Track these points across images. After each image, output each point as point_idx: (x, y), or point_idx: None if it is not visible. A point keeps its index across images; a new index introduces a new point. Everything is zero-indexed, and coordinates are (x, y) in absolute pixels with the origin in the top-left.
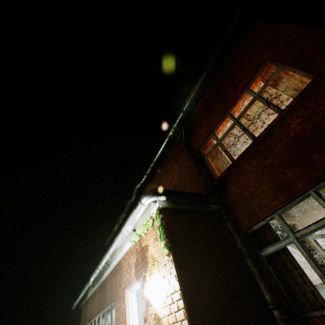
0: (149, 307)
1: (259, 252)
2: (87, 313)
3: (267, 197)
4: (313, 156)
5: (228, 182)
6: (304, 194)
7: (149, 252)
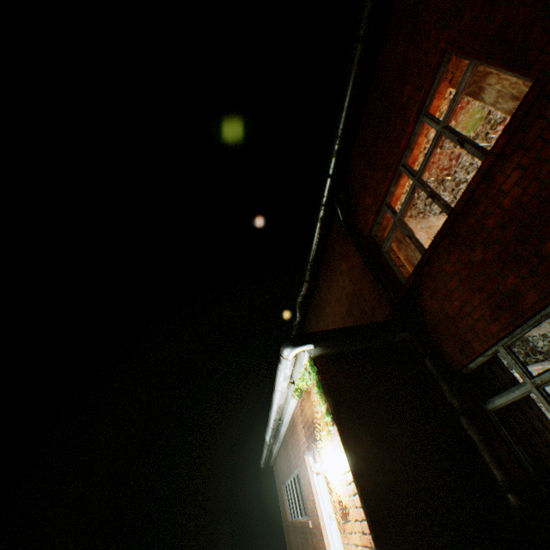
0: (330, 482)
1: (483, 405)
2: (279, 473)
3: (482, 318)
4: (546, 245)
5: (421, 291)
6: (541, 313)
7: (315, 413)
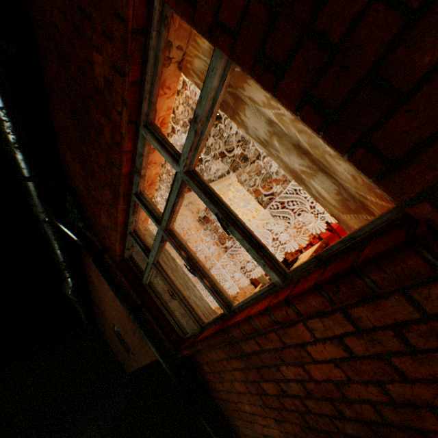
0: None
1: None
2: None
3: None
4: None
5: (202, 362)
6: None
7: None
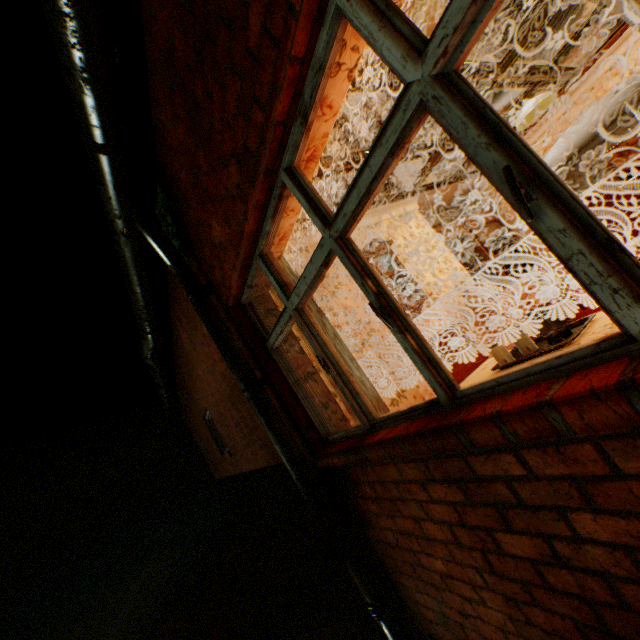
0: None
1: None
2: None
3: (503, 634)
4: None
5: (359, 480)
6: None
7: None
